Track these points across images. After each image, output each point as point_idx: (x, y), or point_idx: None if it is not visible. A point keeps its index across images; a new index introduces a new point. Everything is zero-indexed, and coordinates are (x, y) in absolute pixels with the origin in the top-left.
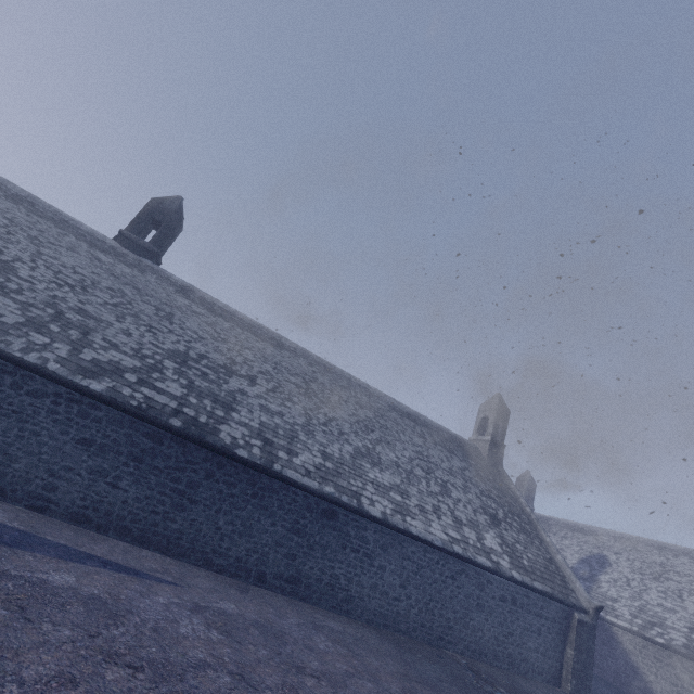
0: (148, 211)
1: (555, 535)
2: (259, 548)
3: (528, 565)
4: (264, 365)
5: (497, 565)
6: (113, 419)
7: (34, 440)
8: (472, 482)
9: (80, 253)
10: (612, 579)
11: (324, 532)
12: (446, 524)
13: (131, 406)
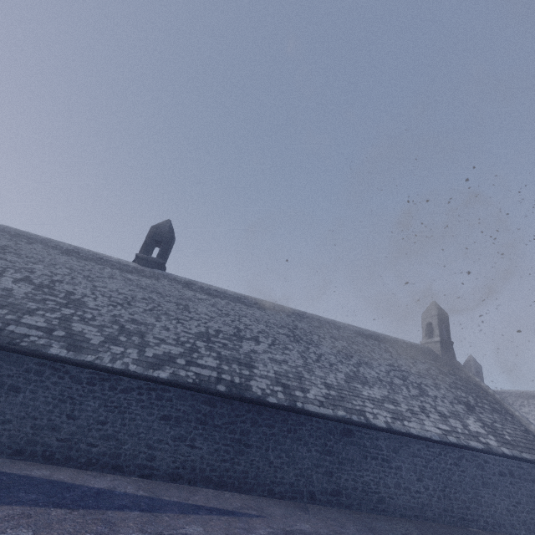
0: (151, 236)
1: (513, 405)
2: (304, 472)
3: (511, 440)
4: (259, 326)
5: (487, 446)
6: (179, 396)
7: (132, 425)
8: (438, 378)
9: (117, 278)
10: None
11: (347, 448)
12: (434, 420)
13: (189, 383)
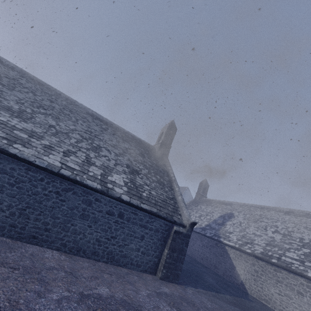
0: None
1: (212, 206)
2: None
3: (146, 196)
4: None
5: (107, 189)
6: None
7: None
8: (131, 154)
9: None
10: (232, 223)
11: None
12: (71, 160)
13: None
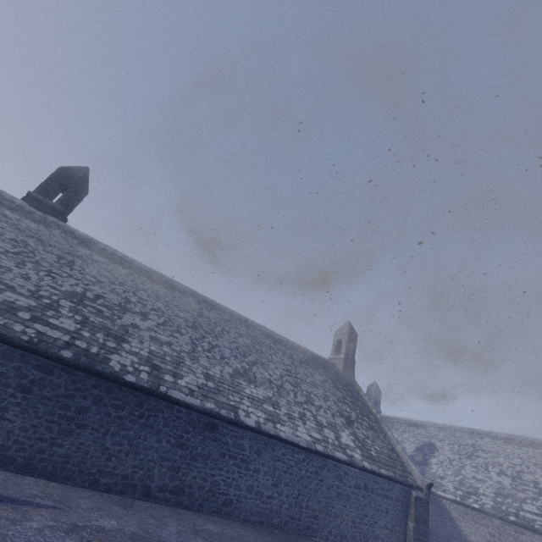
0: (55, 177)
1: (397, 430)
2: (145, 464)
3: (376, 455)
4: (156, 304)
5: (351, 458)
6: (2, 353)
7: None
8: (330, 391)
9: None
10: (439, 461)
11: (206, 444)
12: (310, 427)
13: (22, 340)
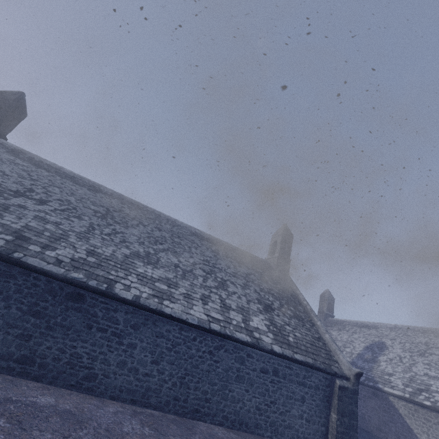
0: None
1: (348, 331)
2: None
3: (293, 341)
4: (66, 197)
5: (257, 340)
6: None
7: None
8: (254, 282)
9: None
10: (388, 359)
11: (68, 314)
12: (211, 308)
13: None
